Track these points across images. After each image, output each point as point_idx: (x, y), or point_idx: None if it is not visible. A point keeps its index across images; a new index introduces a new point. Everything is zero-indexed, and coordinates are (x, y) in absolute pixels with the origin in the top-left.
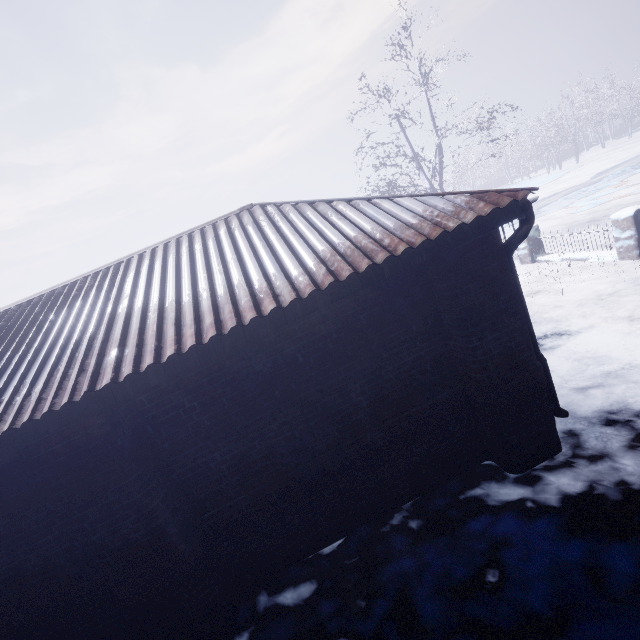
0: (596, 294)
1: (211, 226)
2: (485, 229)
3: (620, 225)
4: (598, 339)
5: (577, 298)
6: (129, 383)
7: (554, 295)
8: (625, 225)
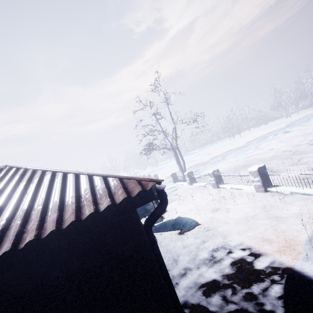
0: (245, 215)
1: None
2: (124, 211)
3: (253, 174)
4: (245, 256)
5: (236, 217)
6: None
7: (225, 212)
8: (255, 174)
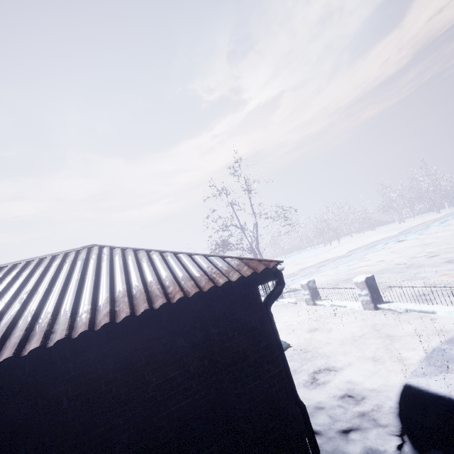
0: (352, 335)
1: (50, 257)
2: (248, 286)
3: (359, 286)
4: (355, 377)
5: (340, 337)
6: None
7: (326, 333)
8: (362, 286)
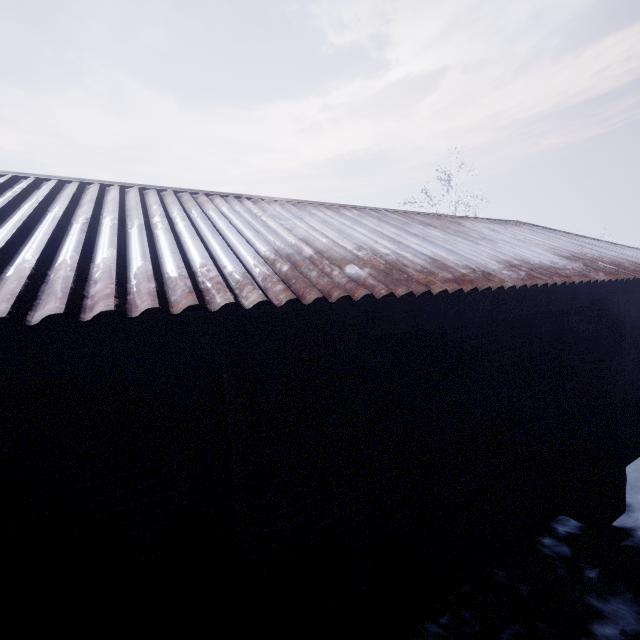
0: None
1: (509, 223)
2: None
3: None
4: None
5: None
6: (631, 285)
7: None
8: None
